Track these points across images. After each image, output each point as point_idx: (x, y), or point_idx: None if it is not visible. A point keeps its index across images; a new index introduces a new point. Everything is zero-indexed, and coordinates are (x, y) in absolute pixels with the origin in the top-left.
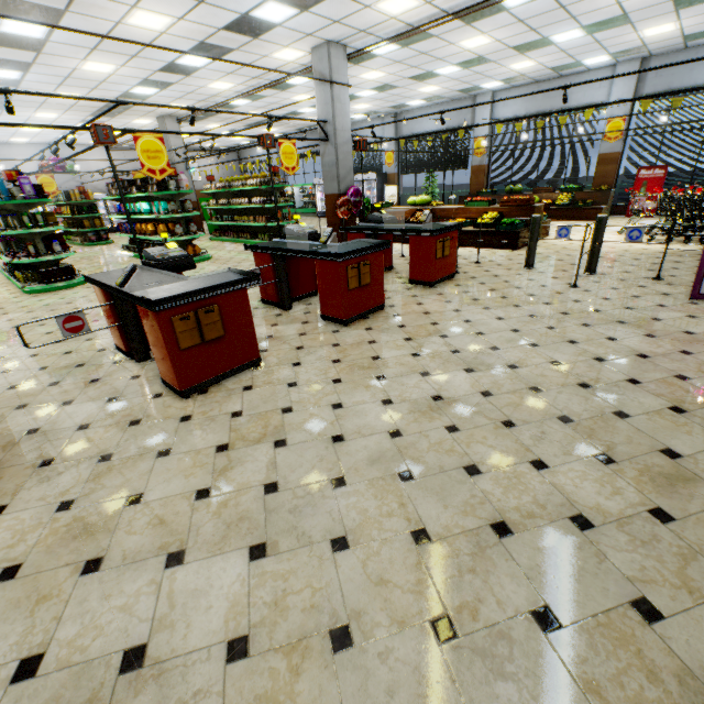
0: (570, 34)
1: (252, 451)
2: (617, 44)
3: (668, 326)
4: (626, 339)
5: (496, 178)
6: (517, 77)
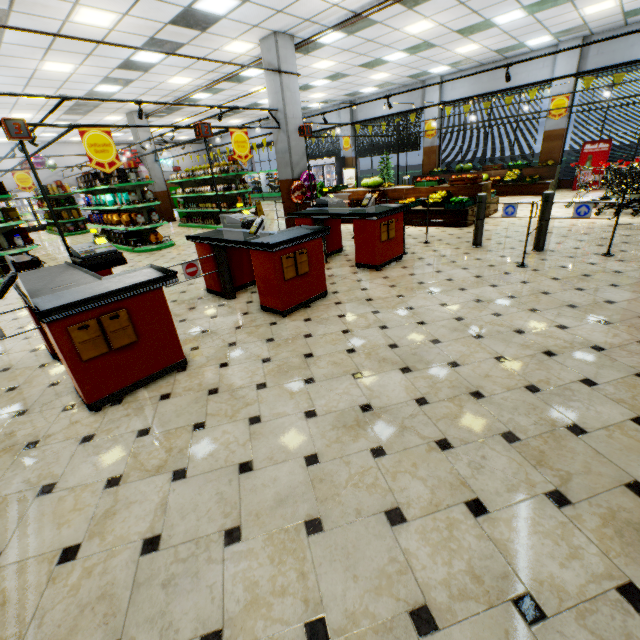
0: (511, 15)
1: (145, 486)
2: (558, 24)
3: (622, 309)
4: (578, 327)
5: (449, 158)
6: (463, 61)
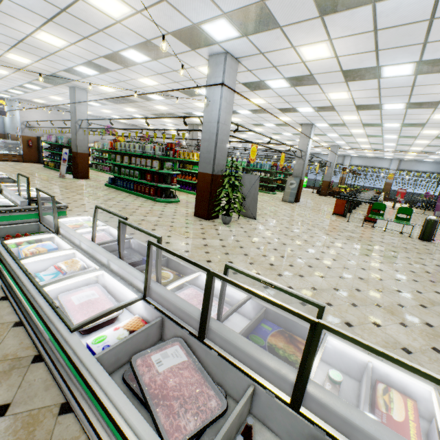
0: (389, 154)
1: None
2: (397, 157)
3: None
4: None
5: (317, 178)
6: (363, 155)
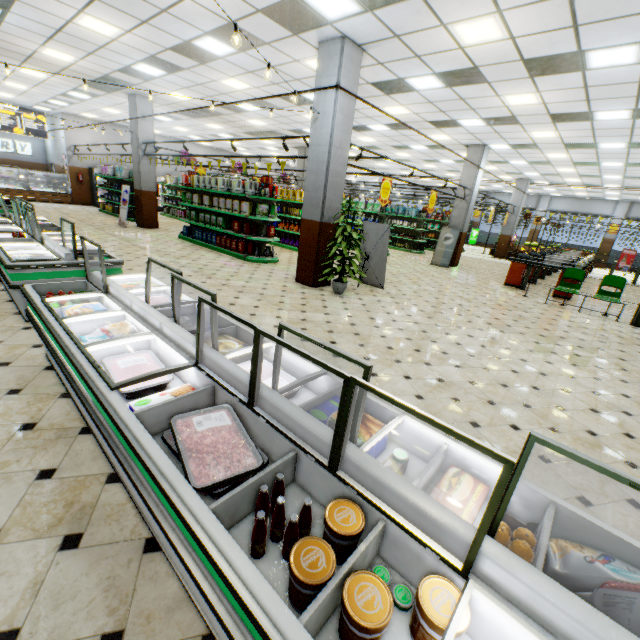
0: (613, 193)
1: None
2: (626, 197)
3: None
4: None
5: (497, 231)
6: (571, 195)
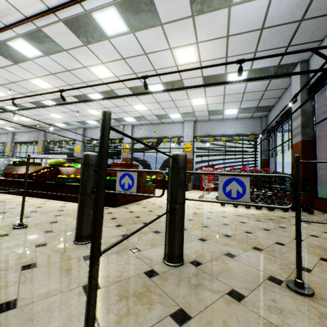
0: (158, 88)
1: None
2: (182, 106)
3: None
4: None
5: None
6: (141, 117)
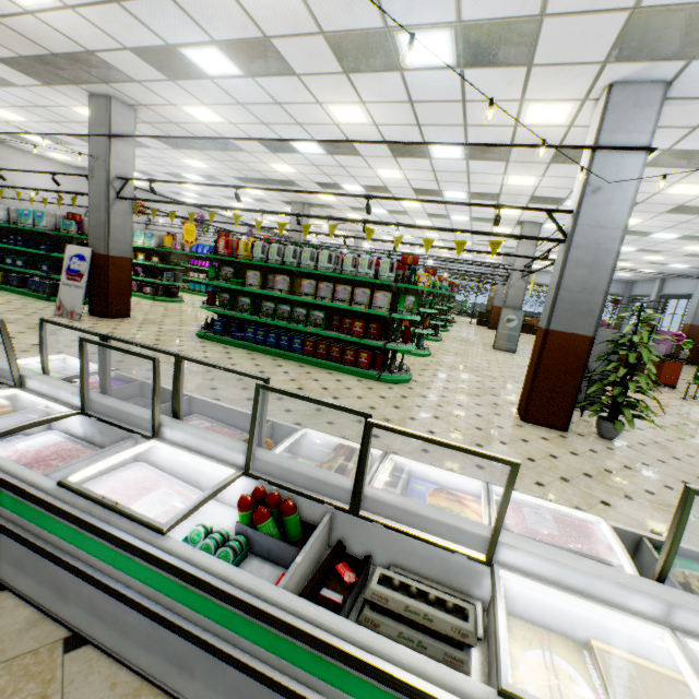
0: None
1: None
2: None
3: None
4: None
5: None
6: None
